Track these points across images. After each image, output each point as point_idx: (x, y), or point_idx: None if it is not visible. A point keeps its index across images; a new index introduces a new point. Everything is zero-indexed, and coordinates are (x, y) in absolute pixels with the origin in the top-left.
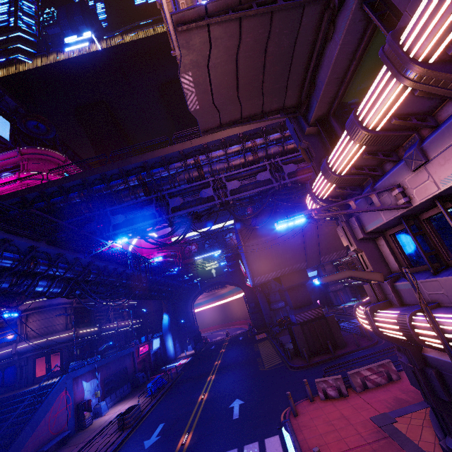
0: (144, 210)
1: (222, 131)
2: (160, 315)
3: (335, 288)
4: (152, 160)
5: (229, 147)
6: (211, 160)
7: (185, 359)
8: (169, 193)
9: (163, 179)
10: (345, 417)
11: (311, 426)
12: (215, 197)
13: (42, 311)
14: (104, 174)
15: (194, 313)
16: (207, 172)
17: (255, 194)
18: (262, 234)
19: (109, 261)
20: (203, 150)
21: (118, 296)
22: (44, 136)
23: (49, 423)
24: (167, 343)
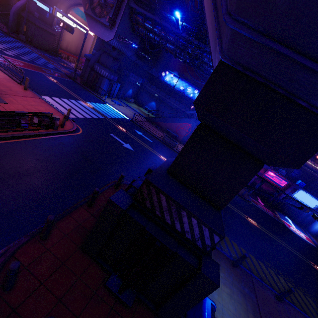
0: None
1: None
2: None
3: None
4: None
5: None
6: None
7: (305, 236)
8: None
9: None
10: (28, 109)
11: (50, 111)
12: None
13: None
14: None
15: None
16: None
17: None
18: None
19: (204, 43)
20: None
21: None
22: None
23: (177, 127)
24: None
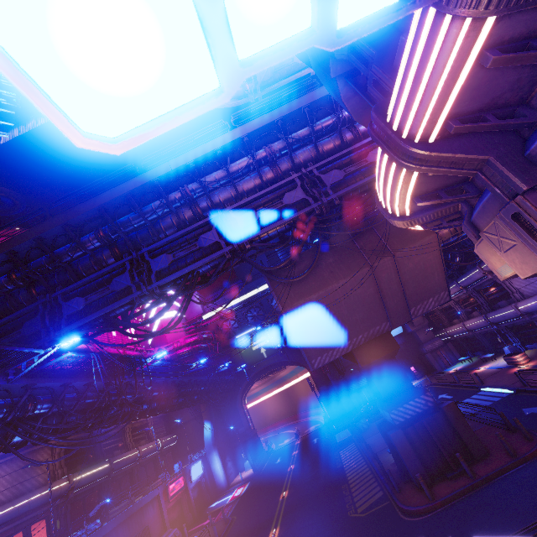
0: (113, 284)
1: (214, 139)
2: (201, 423)
3: (433, 346)
4: (112, 203)
5: (233, 163)
6: (207, 188)
7: (241, 488)
8: (149, 250)
9: (140, 231)
10: None
11: None
12: (221, 243)
13: (14, 458)
14: (41, 238)
15: (248, 412)
16: (207, 208)
17: (286, 228)
18: (310, 289)
19: (72, 376)
20: (190, 173)
21: (111, 422)
22: (10, 213)
23: None
24: (213, 466)
